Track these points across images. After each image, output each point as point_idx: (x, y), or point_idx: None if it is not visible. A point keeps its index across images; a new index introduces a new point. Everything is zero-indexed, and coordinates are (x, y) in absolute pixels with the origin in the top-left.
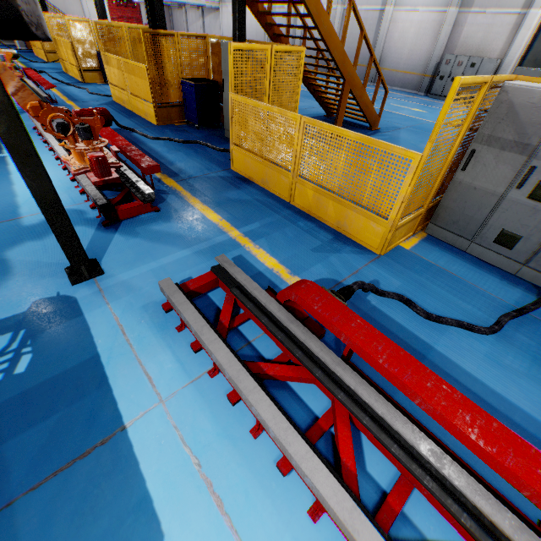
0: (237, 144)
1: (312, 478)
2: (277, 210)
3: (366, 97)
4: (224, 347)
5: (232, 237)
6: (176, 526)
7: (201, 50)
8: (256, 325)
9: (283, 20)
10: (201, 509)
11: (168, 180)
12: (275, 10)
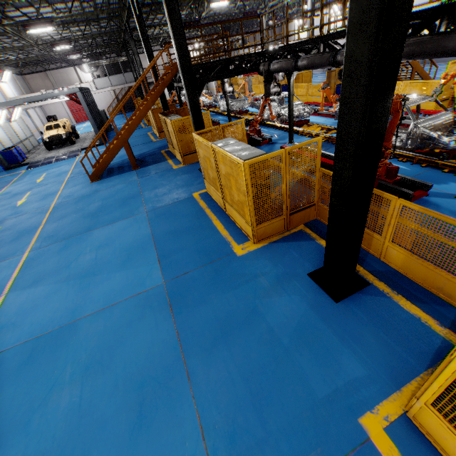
0: None
1: None
2: None
3: (424, 72)
4: None
5: None
6: None
7: None
8: None
9: None
10: None
11: None
12: None
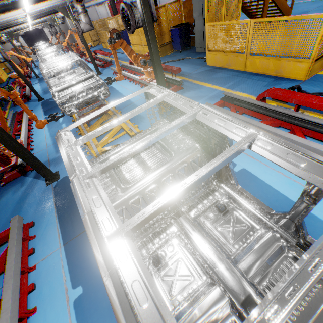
0: (210, 50)
1: (290, 137)
2: (239, 75)
3: None
4: (240, 115)
5: (221, 90)
6: (239, 162)
7: (177, 8)
8: (246, 115)
9: None
10: (246, 159)
11: (180, 77)
12: None
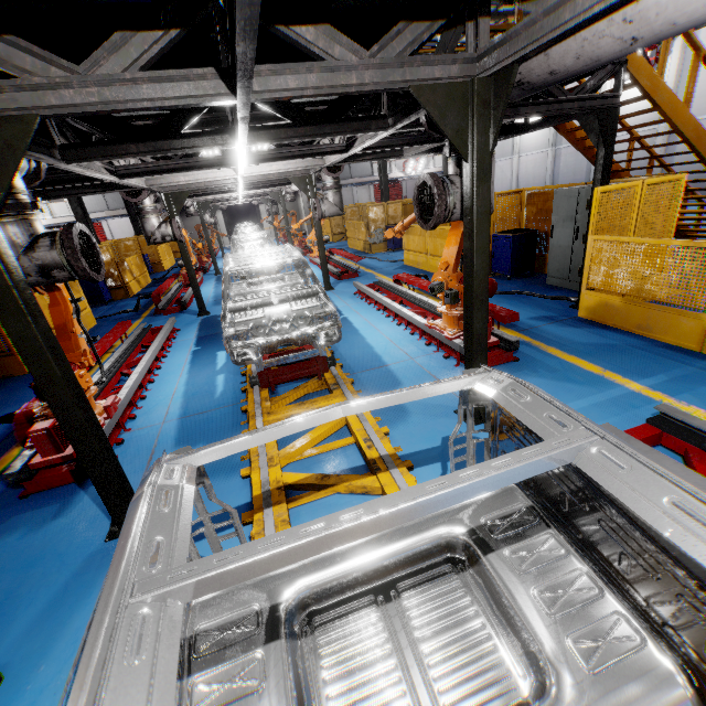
0: (593, 287)
1: None
2: (682, 360)
3: None
4: None
5: (635, 391)
6: None
7: (515, 203)
8: None
9: (572, 157)
10: None
11: (508, 331)
12: (561, 150)
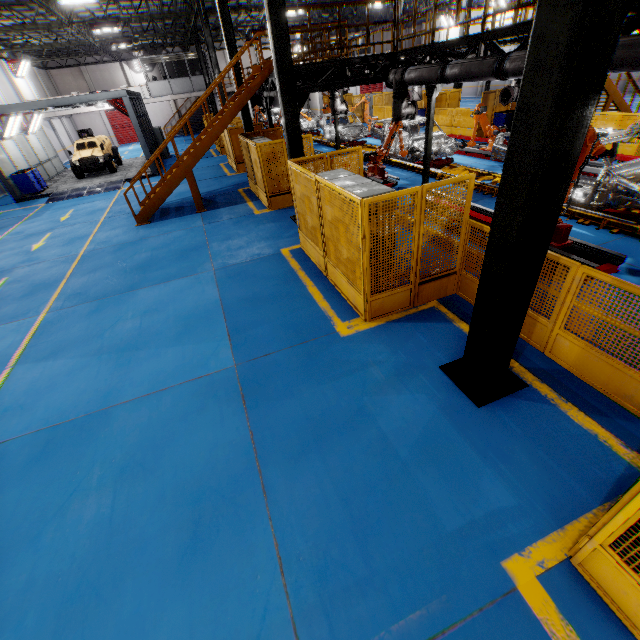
0: None
1: None
2: None
3: (623, 103)
4: None
5: None
6: None
7: None
8: None
9: None
10: None
11: None
12: None
